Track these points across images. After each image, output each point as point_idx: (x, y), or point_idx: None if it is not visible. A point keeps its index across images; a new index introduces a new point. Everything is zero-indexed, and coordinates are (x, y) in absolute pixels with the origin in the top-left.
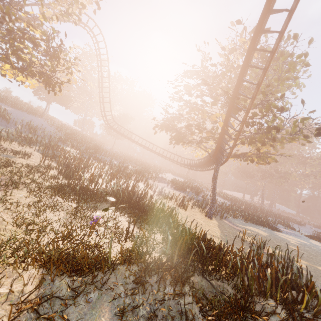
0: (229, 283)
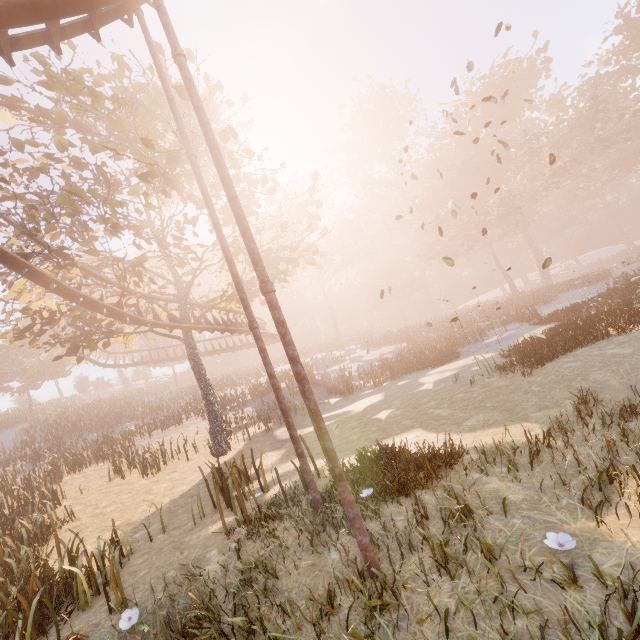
0: None
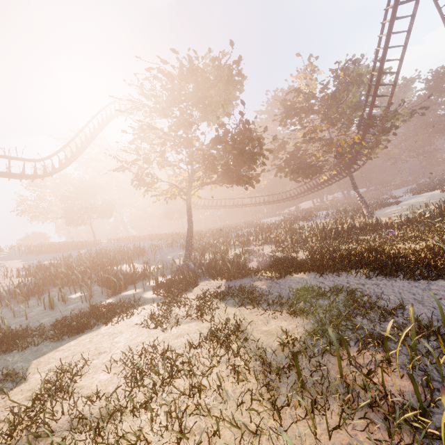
0: None
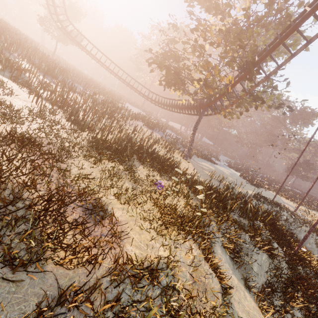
0: (233, 213)
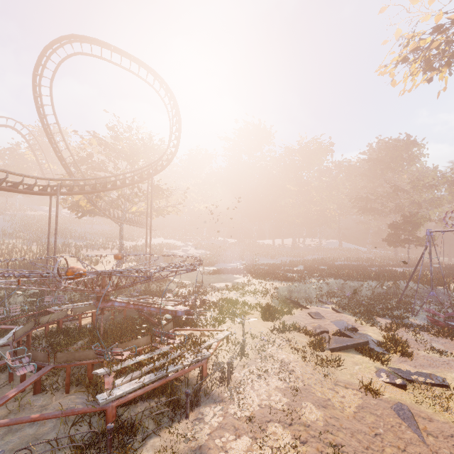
0: None
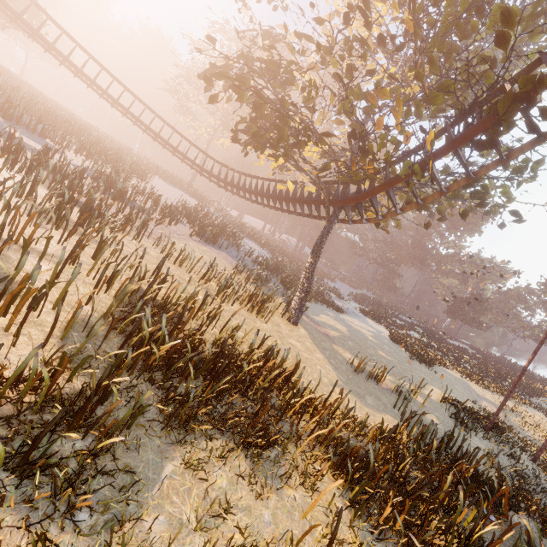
0: None
